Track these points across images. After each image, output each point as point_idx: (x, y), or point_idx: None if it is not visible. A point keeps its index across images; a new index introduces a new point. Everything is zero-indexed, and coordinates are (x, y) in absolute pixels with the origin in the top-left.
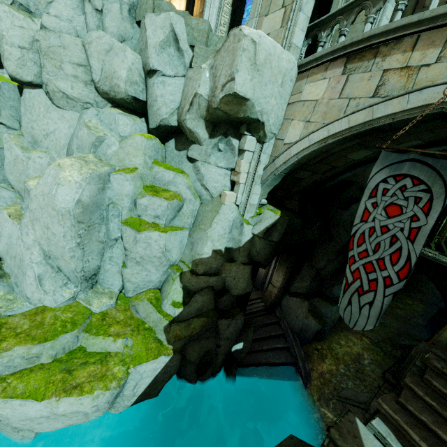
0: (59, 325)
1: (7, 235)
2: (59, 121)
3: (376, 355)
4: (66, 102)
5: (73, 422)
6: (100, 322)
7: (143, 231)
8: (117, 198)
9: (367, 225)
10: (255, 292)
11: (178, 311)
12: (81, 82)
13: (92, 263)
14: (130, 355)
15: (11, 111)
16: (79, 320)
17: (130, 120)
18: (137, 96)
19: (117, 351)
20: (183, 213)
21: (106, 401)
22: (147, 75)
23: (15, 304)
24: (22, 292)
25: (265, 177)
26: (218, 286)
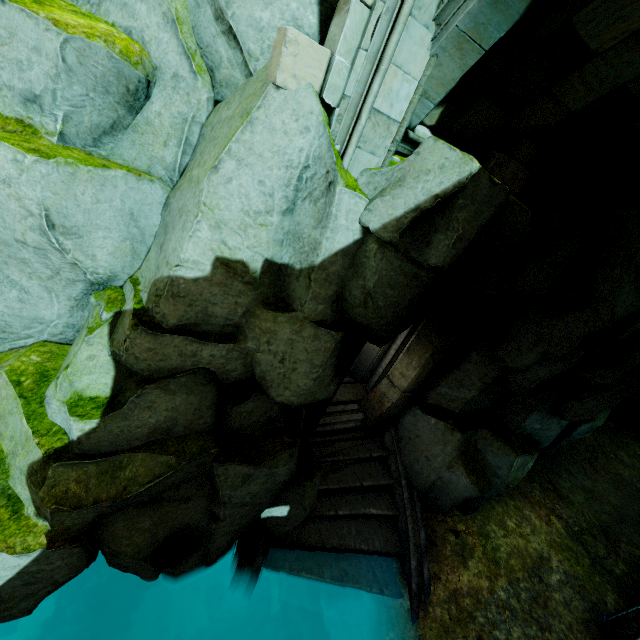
0: None
1: None
2: None
3: (575, 563)
4: None
5: None
6: None
7: None
8: None
9: None
10: (349, 387)
11: (80, 428)
12: None
13: None
14: None
15: None
16: None
17: None
18: None
19: None
20: (149, 122)
21: None
22: None
23: None
24: None
25: None
26: (231, 373)
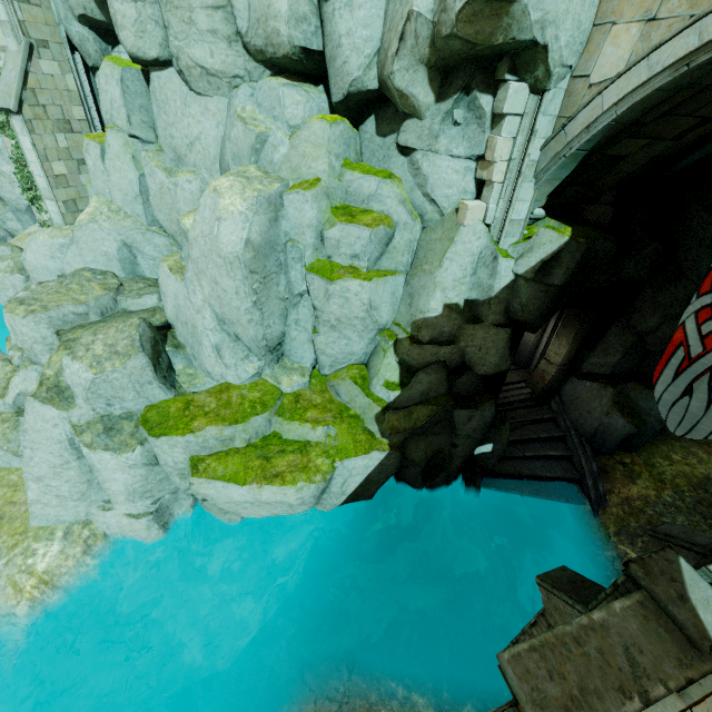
0: (248, 406)
1: (173, 296)
2: (202, 118)
3: None
4: (206, 82)
5: (279, 513)
6: (293, 405)
7: (337, 280)
8: (296, 231)
9: None
10: (515, 373)
11: (394, 395)
12: (222, 41)
13: (274, 329)
14: (335, 447)
15: (142, 114)
16: (269, 401)
17: (302, 94)
18: (308, 45)
19: (318, 441)
20: (394, 247)
21: (311, 495)
22: None
23: (197, 380)
24: (202, 366)
25: (544, 163)
26: (453, 361)
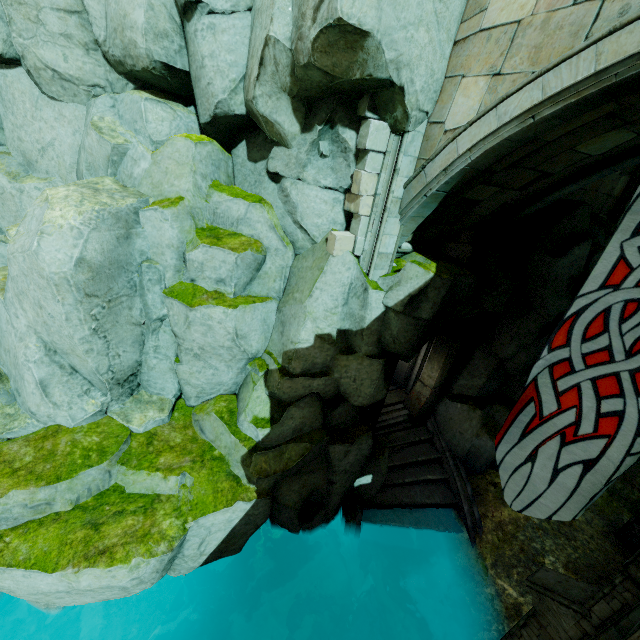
0: (79, 456)
1: None
2: (56, 123)
3: None
4: (60, 87)
5: (109, 597)
6: (144, 448)
7: (198, 306)
8: (155, 251)
9: (623, 294)
10: (394, 393)
11: (262, 434)
12: (78, 47)
13: (126, 358)
14: (189, 502)
15: None
16: (111, 446)
17: (168, 111)
18: (171, 62)
19: (170, 493)
20: (266, 272)
21: (153, 570)
22: (184, 15)
23: (17, 423)
24: (24, 404)
25: (408, 201)
26: (327, 393)
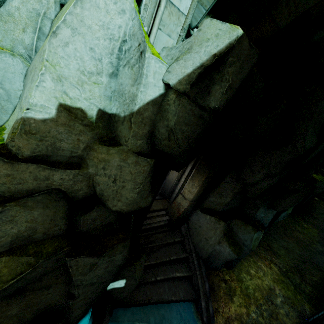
0: None
1: None
2: None
3: (287, 289)
4: None
5: None
6: None
7: None
8: None
9: None
10: (160, 202)
11: None
12: None
13: None
14: None
15: None
16: None
17: None
18: None
19: None
20: (10, 13)
21: None
22: None
23: None
24: None
25: None
26: (78, 191)
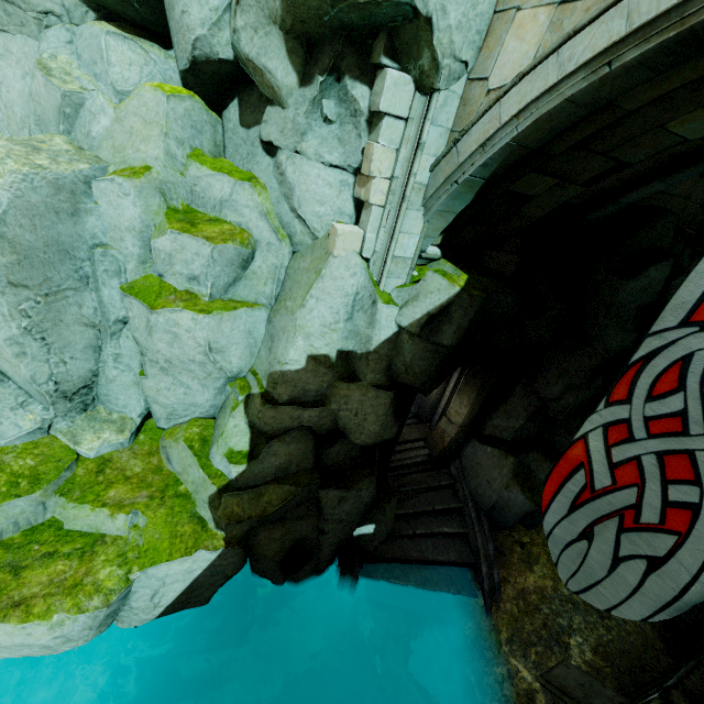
0: (4, 483)
1: None
2: (2, 61)
3: None
4: (3, 12)
5: (30, 654)
6: (92, 477)
7: (160, 309)
8: (112, 234)
9: None
10: (415, 428)
11: (236, 471)
12: None
13: (75, 366)
14: (138, 547)
15: None
16: (48, 472)
17: (138, 52)
18: None
19: (118, 534)
20: (255, 272)
21: (84, 627)
22: None
23: None
24: None
25: (434, 188)
26: (323, 426)
